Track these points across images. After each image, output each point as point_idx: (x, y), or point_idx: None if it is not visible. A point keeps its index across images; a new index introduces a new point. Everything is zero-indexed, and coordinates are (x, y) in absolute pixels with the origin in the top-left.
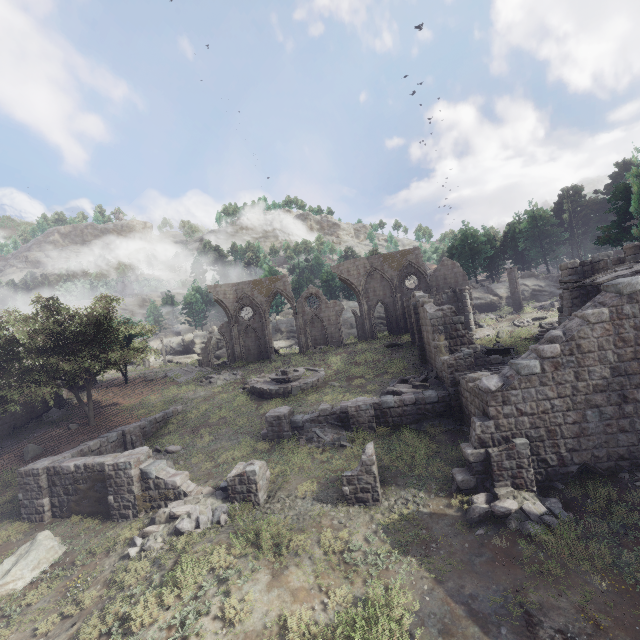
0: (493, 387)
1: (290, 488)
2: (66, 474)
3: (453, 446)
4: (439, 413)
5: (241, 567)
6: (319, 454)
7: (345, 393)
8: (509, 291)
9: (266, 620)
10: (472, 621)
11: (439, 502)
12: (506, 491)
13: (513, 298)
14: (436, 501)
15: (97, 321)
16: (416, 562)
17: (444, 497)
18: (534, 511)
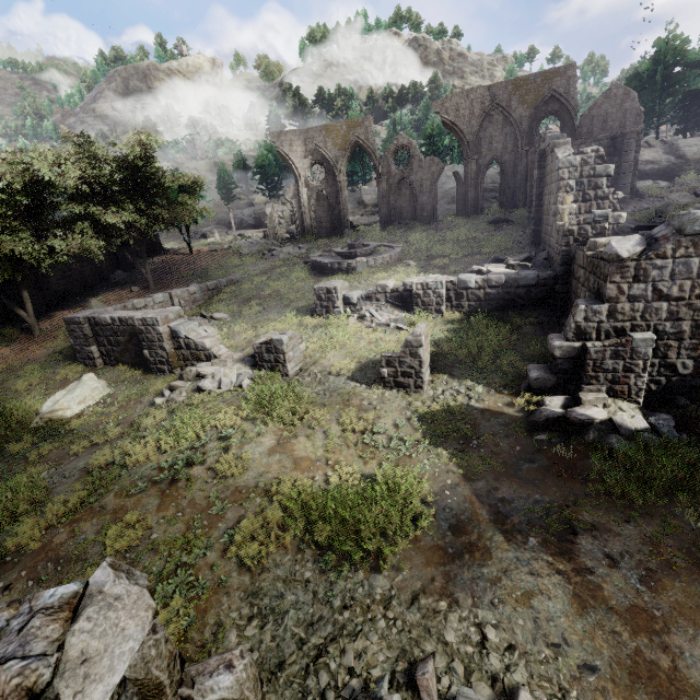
0: (625, 252)
1: (326, 364)
2: (105, 325)
3: (539, 339)
4: (534, 301)
5: (247, 429)
6: (368, 334)
7: (420, 273)
8: None
9: (260, 480)
10: (494, 525)
11: (498, 399)
12: (596, 397)
13: None
14: (495, 398)
15: (130, 166)
16: (447, 455)
17: (507, 395)
18: (628, 425)
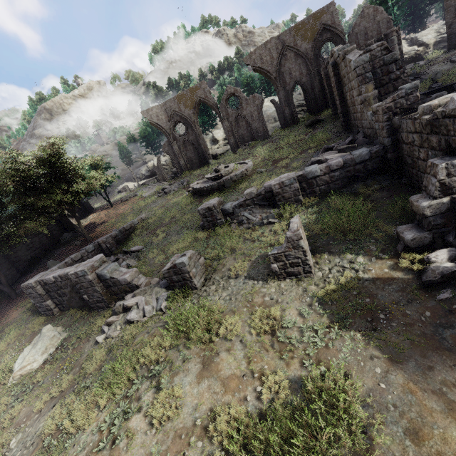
0: None
1: (224, 269)
2: (51, 284)
3: (394, 202)
4: (372, 171)
5: (173, 358)
6: (249, 234)
7: (271, 175)
8: (438, 35)
9: (196, 415)
10: (455, 422)
11: (382, 265)
12: None
13: (449, 32)
14: (378, 264)
15: (48, 161)
16: (361, 338)
17: (388, 259)
18: None
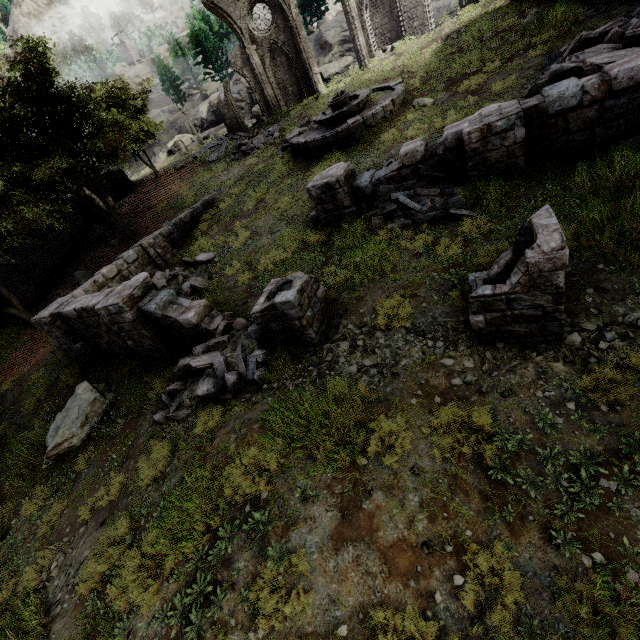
0: None
1: (363, 310)
2: (76, 319)
3: None
4: None
5: (284, 491)
6: (409, 240)
7: (446, 113)
8: None
9: (336, 614)
10: None
11: None
12: None
13: None
14: None
15: (26, 91)
16: None
17: None
18: None
